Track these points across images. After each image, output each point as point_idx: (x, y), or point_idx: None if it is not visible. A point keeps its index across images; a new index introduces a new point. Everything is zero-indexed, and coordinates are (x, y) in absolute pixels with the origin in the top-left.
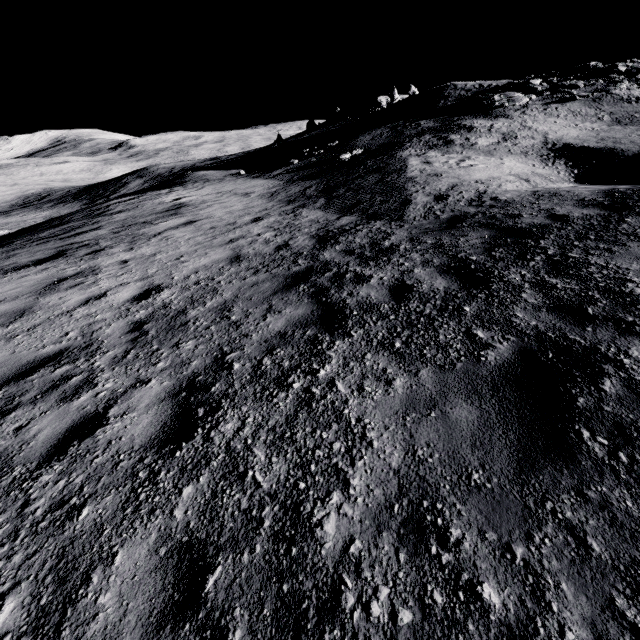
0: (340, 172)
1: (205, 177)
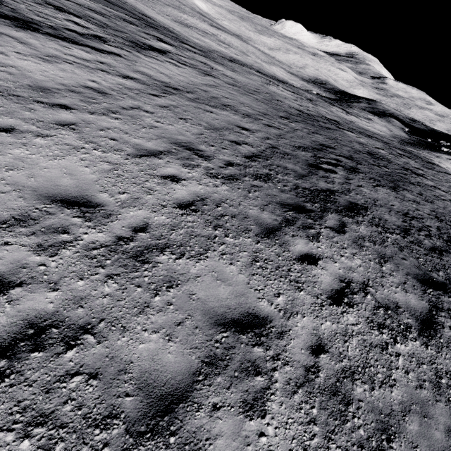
0: (427, 146)
1: (391, 122)
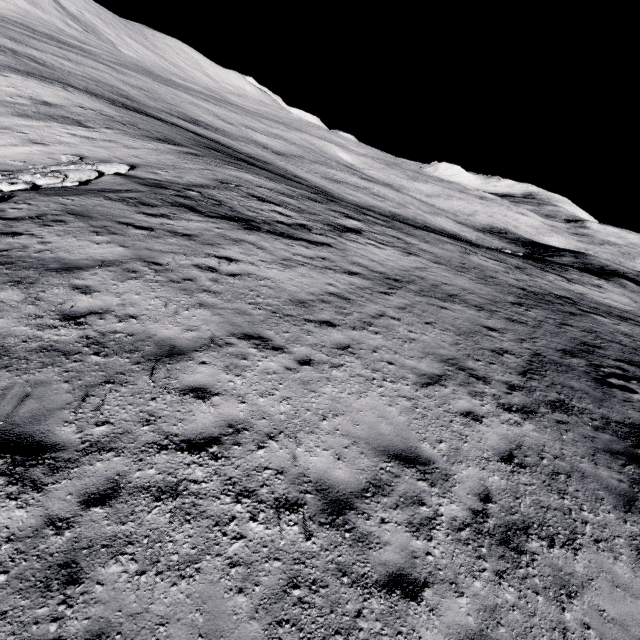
0: None
1: (625, 285)
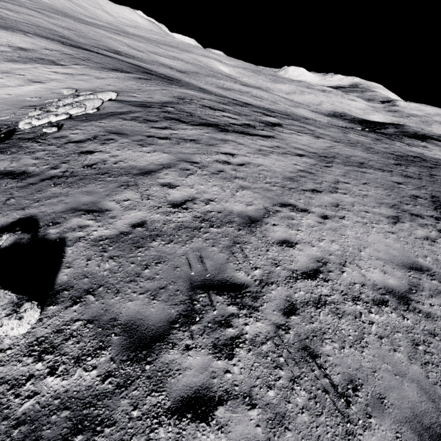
0: None
1: (437, 144)
